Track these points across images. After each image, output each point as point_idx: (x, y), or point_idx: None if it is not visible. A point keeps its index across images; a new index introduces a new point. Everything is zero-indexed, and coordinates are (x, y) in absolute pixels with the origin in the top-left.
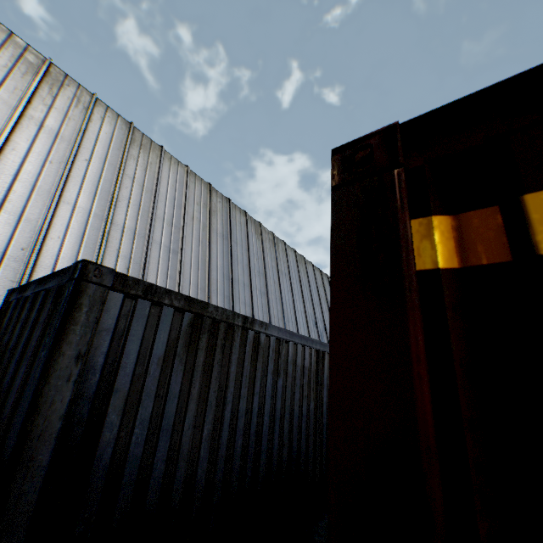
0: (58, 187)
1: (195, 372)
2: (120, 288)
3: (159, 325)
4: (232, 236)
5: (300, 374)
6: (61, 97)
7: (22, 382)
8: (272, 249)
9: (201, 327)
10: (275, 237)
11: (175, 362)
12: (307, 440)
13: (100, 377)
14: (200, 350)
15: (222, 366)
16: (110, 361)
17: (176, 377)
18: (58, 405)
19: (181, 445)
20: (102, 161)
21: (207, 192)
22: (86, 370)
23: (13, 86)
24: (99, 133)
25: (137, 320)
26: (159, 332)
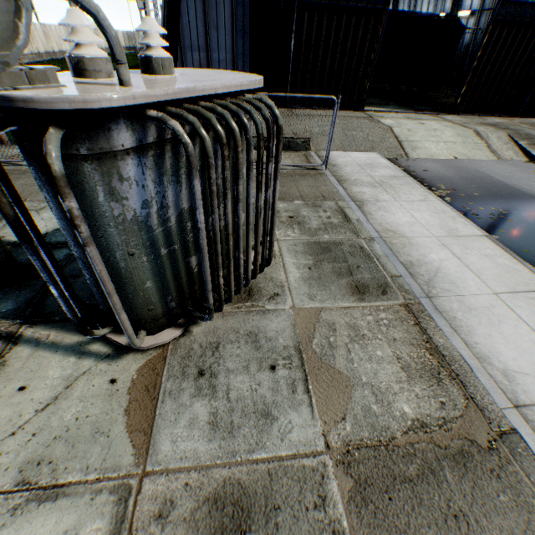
0: None
1: None
2: None
3: None
4: None
5: None
6: None
7: None
8: None
9: None
10: None
11: None
12: None
13: None
14: None
15: None
16: None
17: None
18: None
19: None
20: None
21: None
22: None
23: None
24: None
25: None
26: None
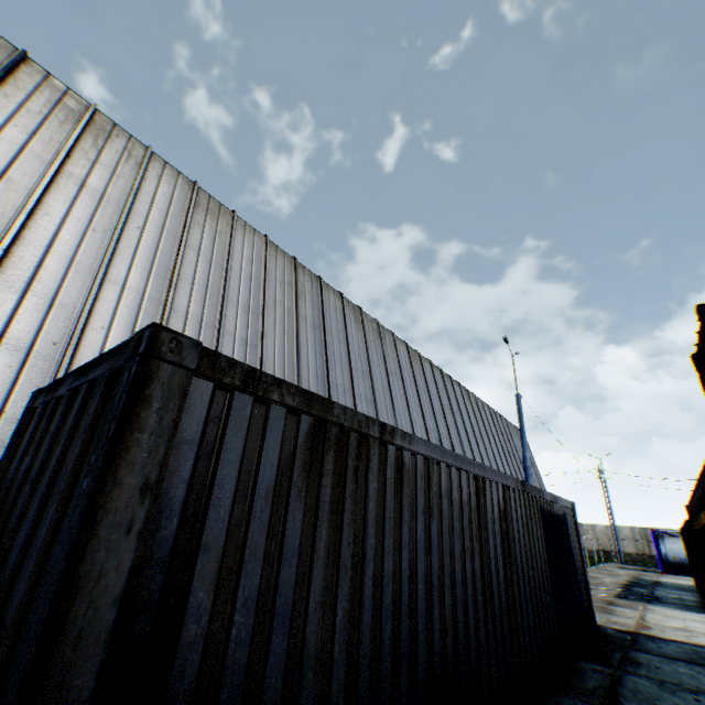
0: (103, 261)
1: (320, 511)
2: (207, 373)
3: (266, 435)
4: (325, 325)
5: (458, 513)
6: (108, 151)
7: (48, 534)
8: (378, 342)
9: (325, 440)
10: (380, 327)
11: (290, 496)
12: (476, 619)
13: (179, 524)
14: (325, 476)
15: (356, 501)
16: (194, 496)
17: (293, 522)
18: (110, 578)
19: (306, 640)
20: (158, 229)
21: (292, 268)
22: (157, 511)
23: (48, 137)
24: (155, 194)
25: (234, 426)
26: (266, 446)
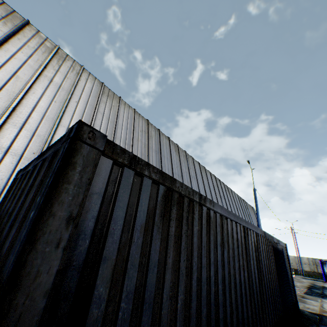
0: (58, 116)
1: (169, 241)
2: (109, 154)
3: (141, 194)
4: (161, 151)
5: (236, 246)
6: (63, 66)
7: (9, 246)
8: (185, 161)
9: (171, 200)
10: (186, 154)
11: (153, 231)
12: (246, 306)
13: (89, 244)
14: (172, 221)
15: (187, 236)
16: (99, 226)
17: (154, 246)
18: (42, 278)
19: (161, 319)
20: (85, 103)
21: (146, 124)
22: (76, 234)
23: (36, 58)
24: (84, 87)
25: (123, 187)
26: (140, 200)
